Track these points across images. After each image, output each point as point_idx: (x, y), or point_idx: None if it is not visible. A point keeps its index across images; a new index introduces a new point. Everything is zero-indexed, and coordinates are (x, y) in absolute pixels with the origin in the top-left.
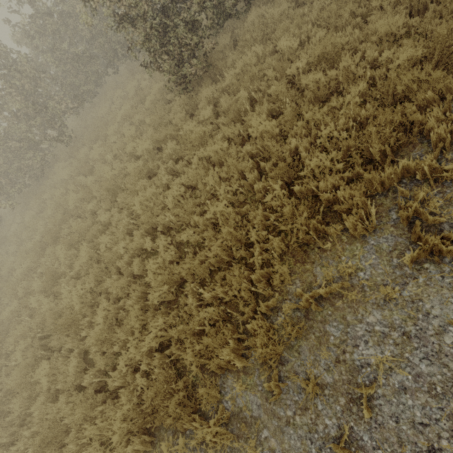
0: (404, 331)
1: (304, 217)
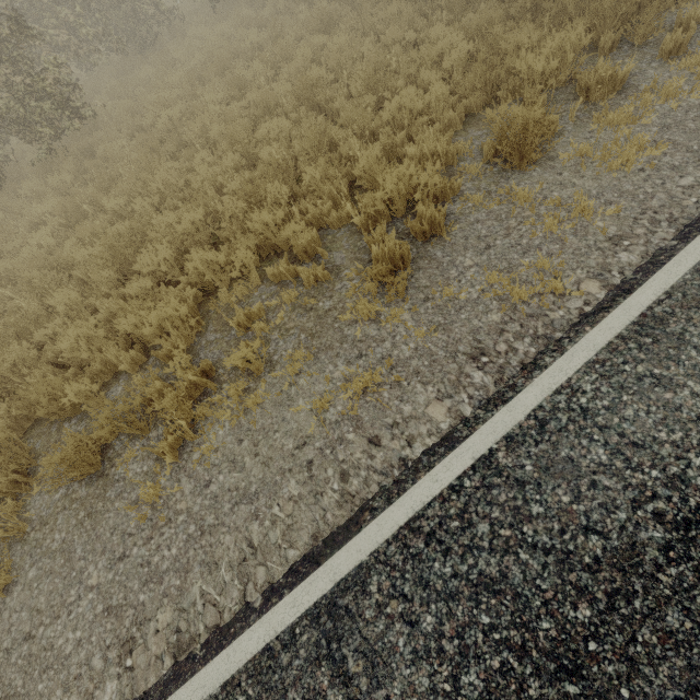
0: None
1: None
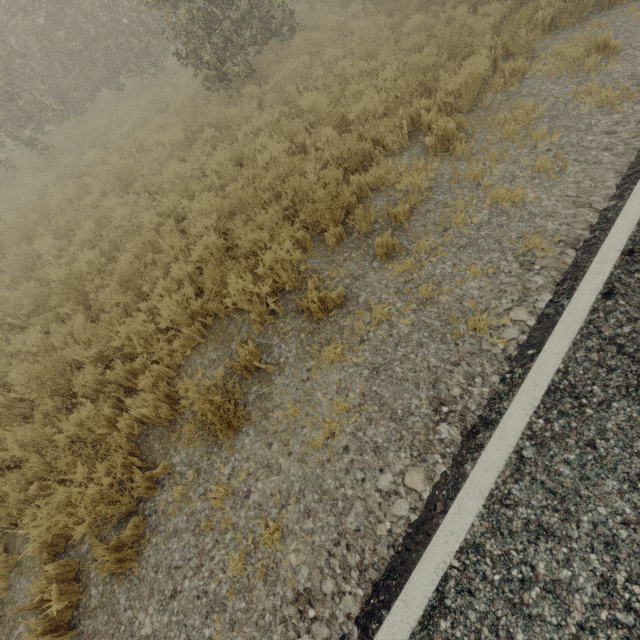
0: (428, 187)
1: (353, 139)
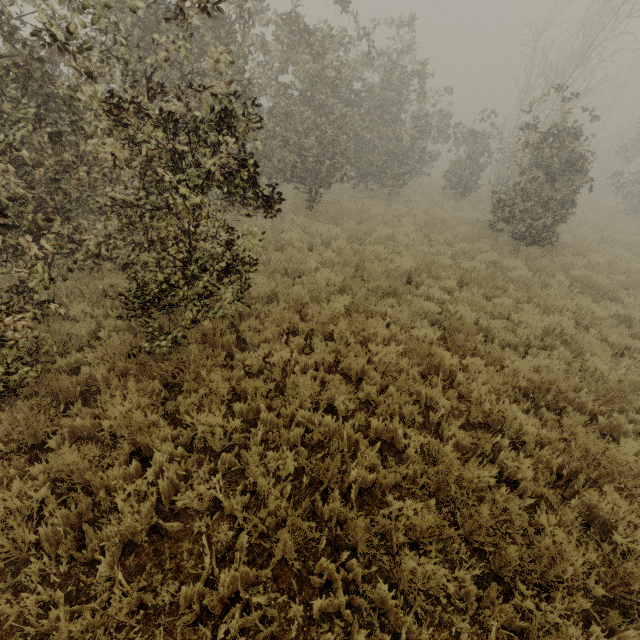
0: None
1: None
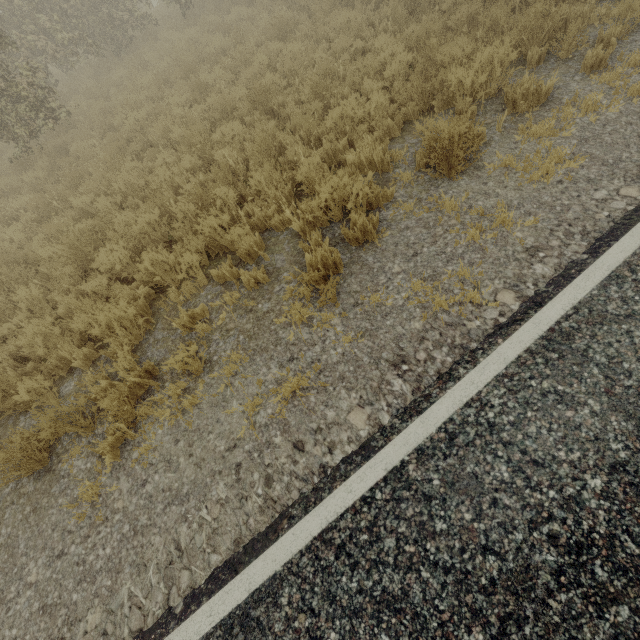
0: (633, 24)
1: None
